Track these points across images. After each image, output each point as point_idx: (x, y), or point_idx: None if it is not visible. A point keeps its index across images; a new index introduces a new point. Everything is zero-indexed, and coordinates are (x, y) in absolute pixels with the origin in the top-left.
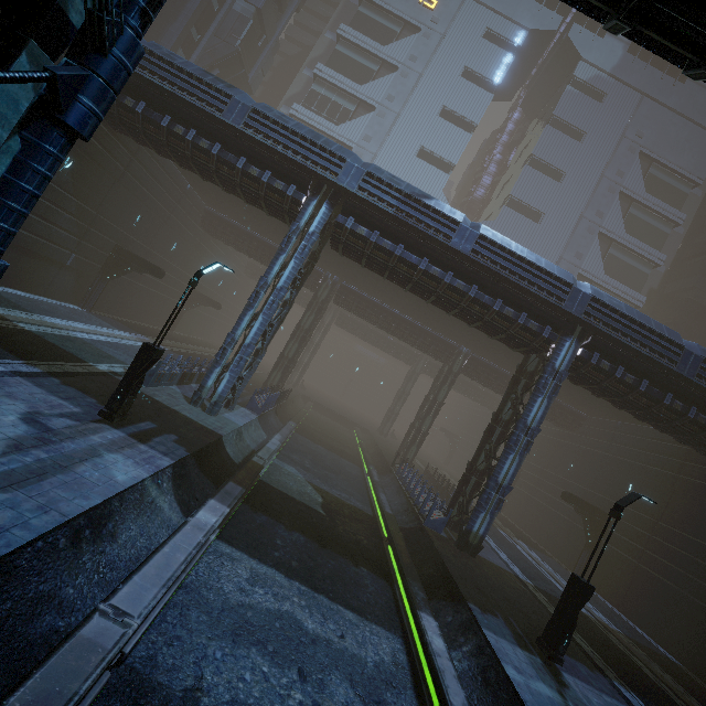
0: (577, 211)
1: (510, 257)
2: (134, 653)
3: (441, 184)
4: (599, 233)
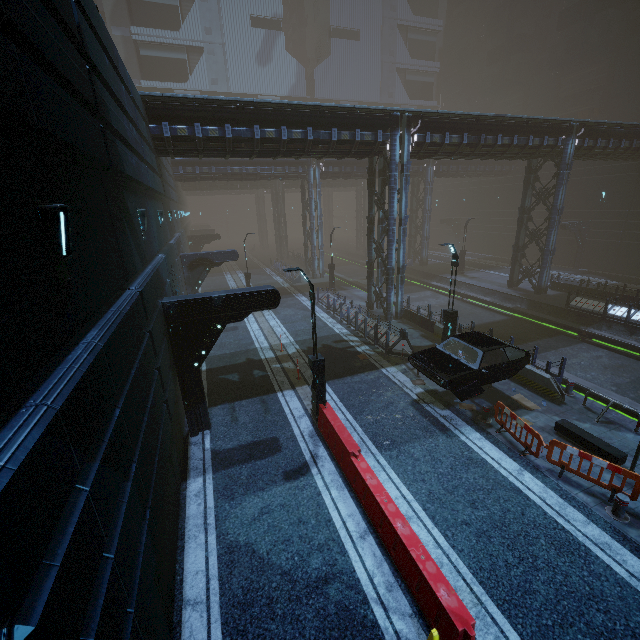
0: (378, 14)
1: None
2: None
3: (282, 44)
4: (397, 25)
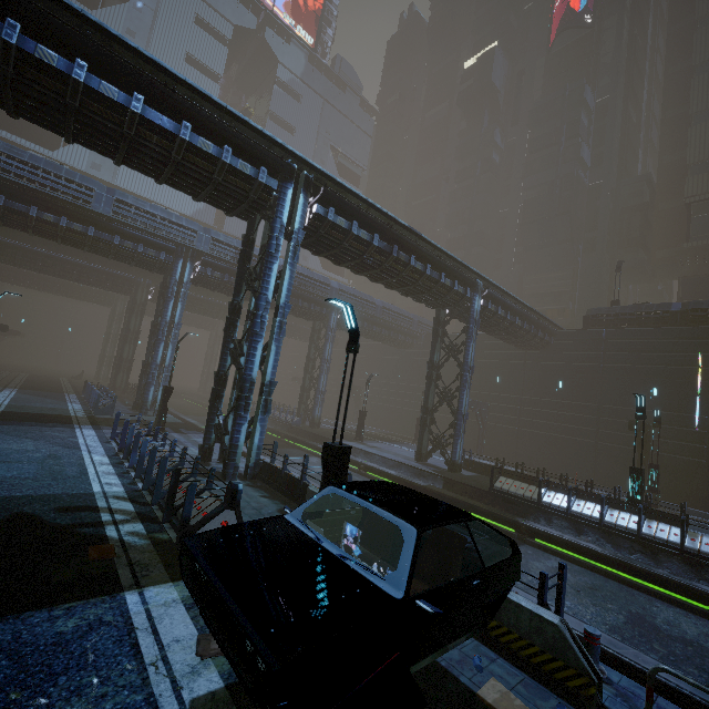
0: None
1: (301, 277)
2: None
3: None
4: None
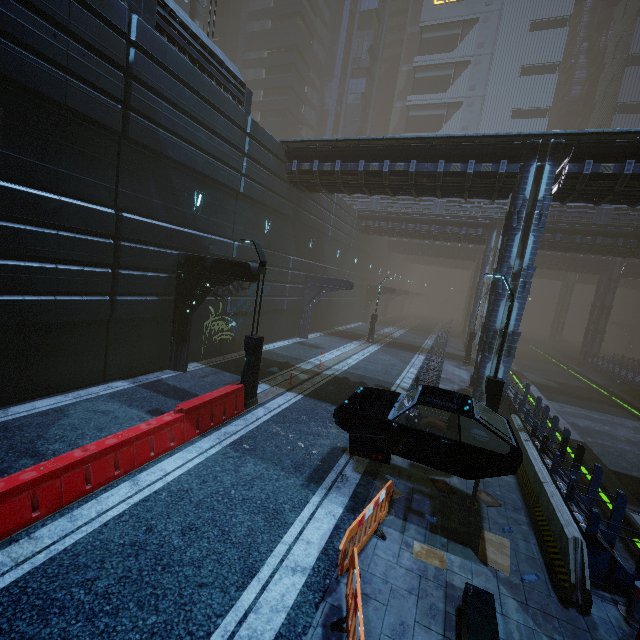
0: None
1: None
2: None
3: (542, 129)
4: None
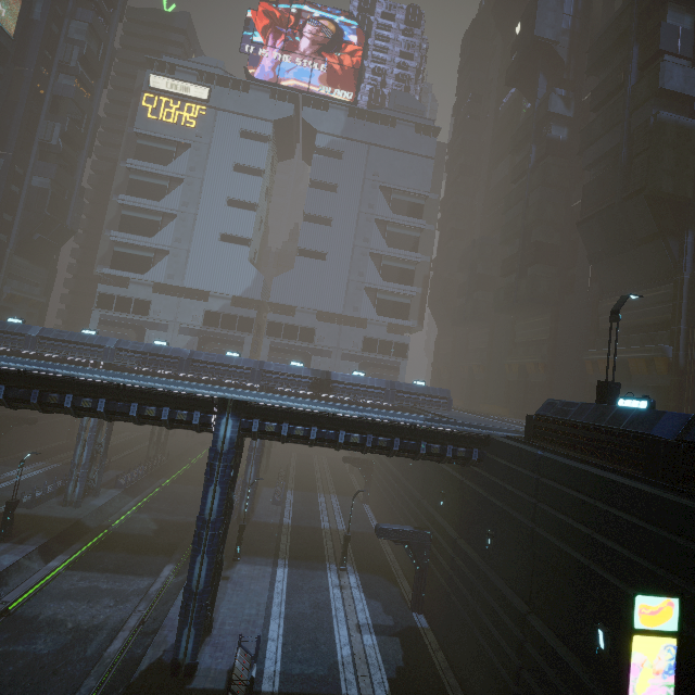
0: (350, 243)
1: (212, 366)
2: (16, 612)
3: (246, 256)
4: (371, 253)
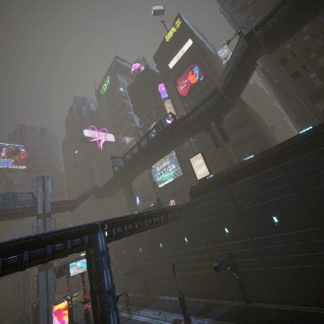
0: None
1: None
2: None
3: None
4: None
